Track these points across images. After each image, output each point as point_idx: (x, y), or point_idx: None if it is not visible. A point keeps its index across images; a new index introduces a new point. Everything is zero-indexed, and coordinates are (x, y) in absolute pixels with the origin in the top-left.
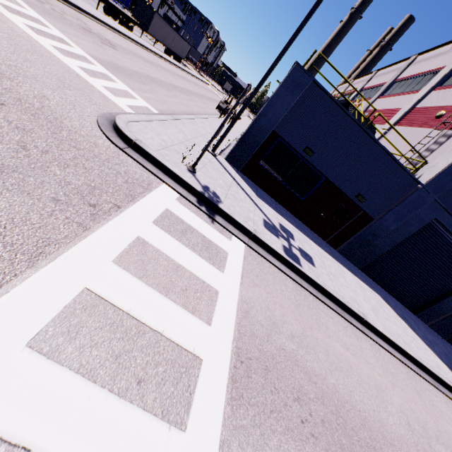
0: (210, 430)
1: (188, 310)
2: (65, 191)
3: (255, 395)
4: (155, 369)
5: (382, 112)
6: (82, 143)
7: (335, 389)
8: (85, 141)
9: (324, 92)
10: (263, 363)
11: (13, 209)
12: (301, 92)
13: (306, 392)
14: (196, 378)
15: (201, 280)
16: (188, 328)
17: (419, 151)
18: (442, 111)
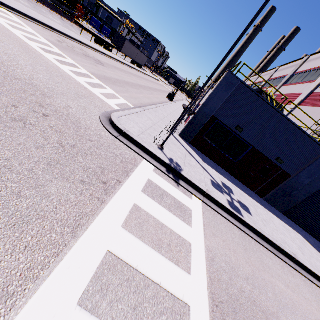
0: None
1: (174, 262)
2: (87, 174)
3: None
4: (160, 318)
5: (287, 96)
6: (93, 136)
7: None
8: (95, 134)
9: (249, 88)
10: (232, 305)
11: (59, 192)
12: (232, 89)
13: None
14: None
15: (178, 235)
16: (176, 278)
17: None
18: None
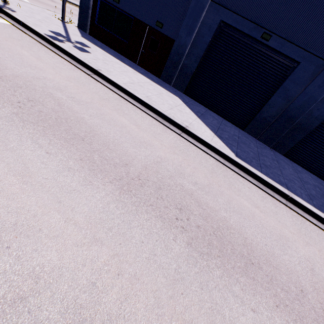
0: None
1: None
2: None
3: None
4: None
5: None
6: None
7: None
8: None
9: None
10: None
11: None
12: None
13: None
14: None
15: None
16: None
17: None
18: None
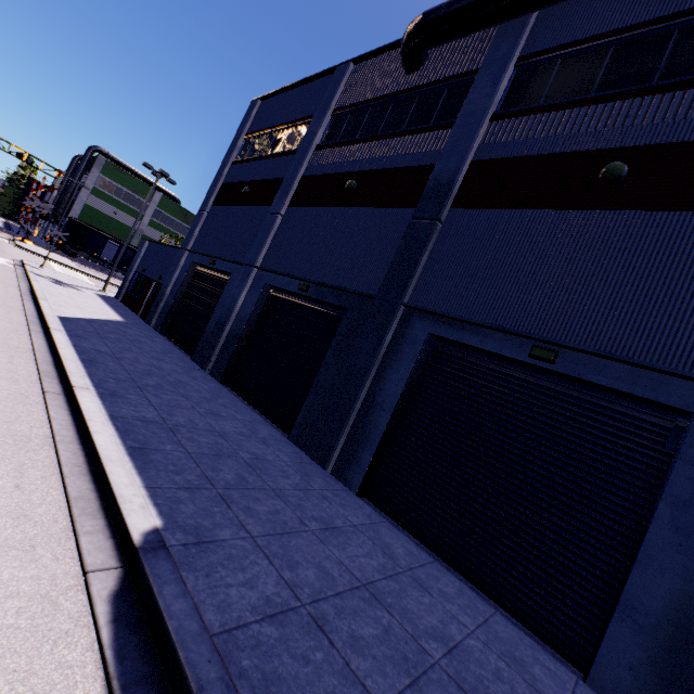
0: None
1: None
2: None
3: None
4: None
5: None
6: None
7: None
8: None
9: (152, 242)
10: None
11: None
12: (143, 247)
13: None
14: None
15: None
16: None
17: None
18: None
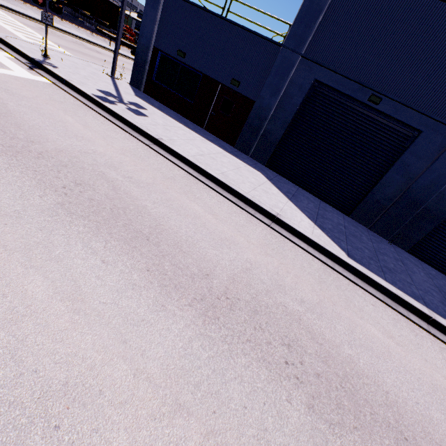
0: None
1: None
2: None
3: None
4: None
5: None
6: None
7: (3, 103)
8: None
9: None
10: None
11: None
12: (159, 4)
13: None
14: None
15: None
16: None
17: None
18: None
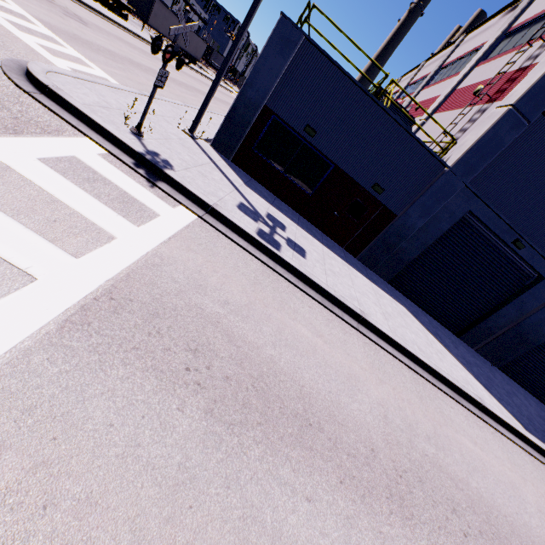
0: (2, 335)
1: (46, 237)
2: None
3: (115, 329)
4: None
5: (424, 103)
6: None
7: (271, 360)
8: None
9: (320, 51)
10: (153, 309)
11: None
12: (292, 52)
13: (216, 349)
14: (12, 290)
15: (91, 221)
16: (33, 250)
17: (453, 134)
18: (480, 85)
